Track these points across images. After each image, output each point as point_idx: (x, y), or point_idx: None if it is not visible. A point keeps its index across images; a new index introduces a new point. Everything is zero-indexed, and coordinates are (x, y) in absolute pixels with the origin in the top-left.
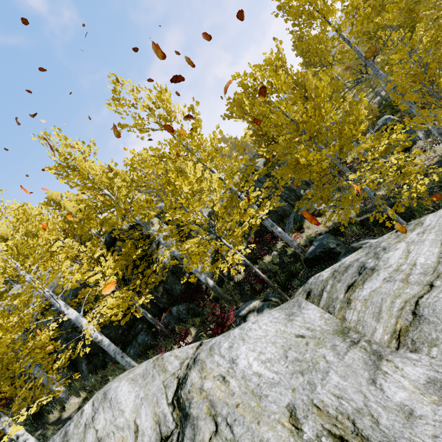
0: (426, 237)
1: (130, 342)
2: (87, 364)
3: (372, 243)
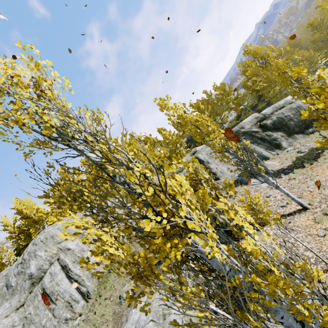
0: None
1: None
2: None
3: None
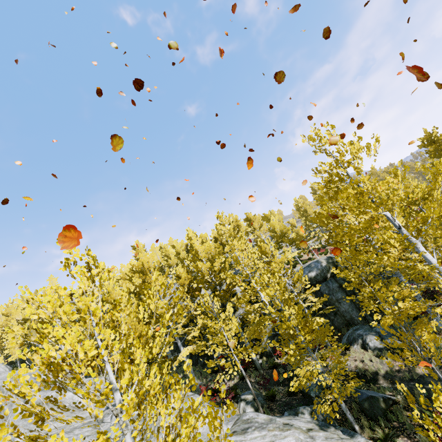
0: (267, 438)
1: (211, 359)
2: (190, 357)
3: (275, 419)
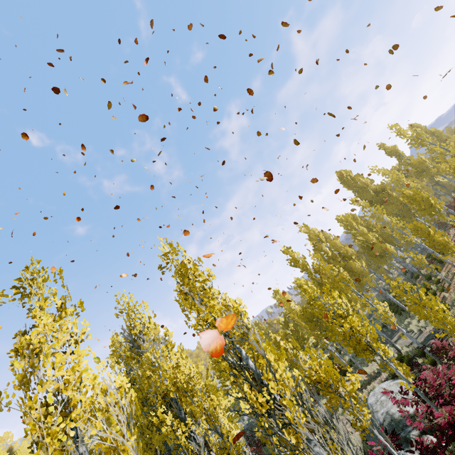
0: None
1: None
2: None
3: None
